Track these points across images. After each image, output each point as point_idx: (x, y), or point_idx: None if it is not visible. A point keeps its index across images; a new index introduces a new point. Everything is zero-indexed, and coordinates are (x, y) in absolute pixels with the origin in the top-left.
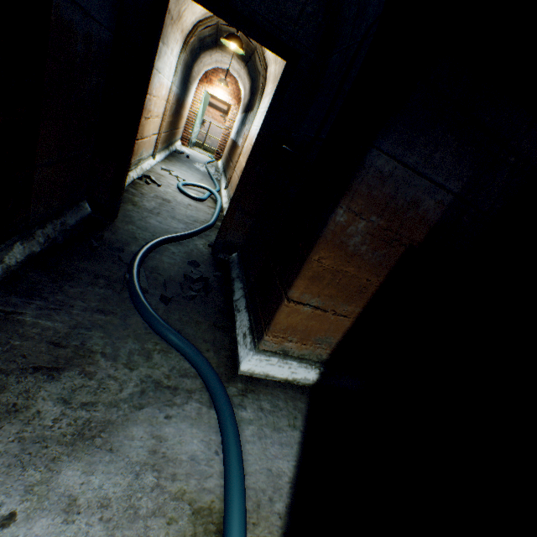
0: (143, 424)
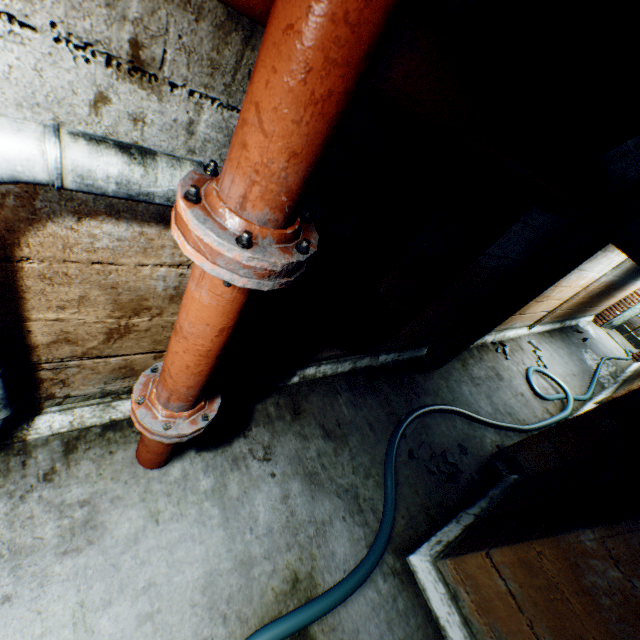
0: (332, 505)
